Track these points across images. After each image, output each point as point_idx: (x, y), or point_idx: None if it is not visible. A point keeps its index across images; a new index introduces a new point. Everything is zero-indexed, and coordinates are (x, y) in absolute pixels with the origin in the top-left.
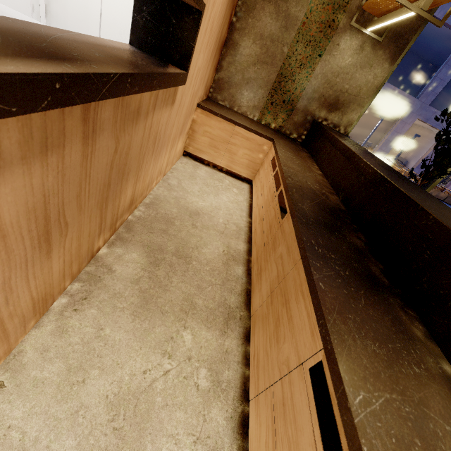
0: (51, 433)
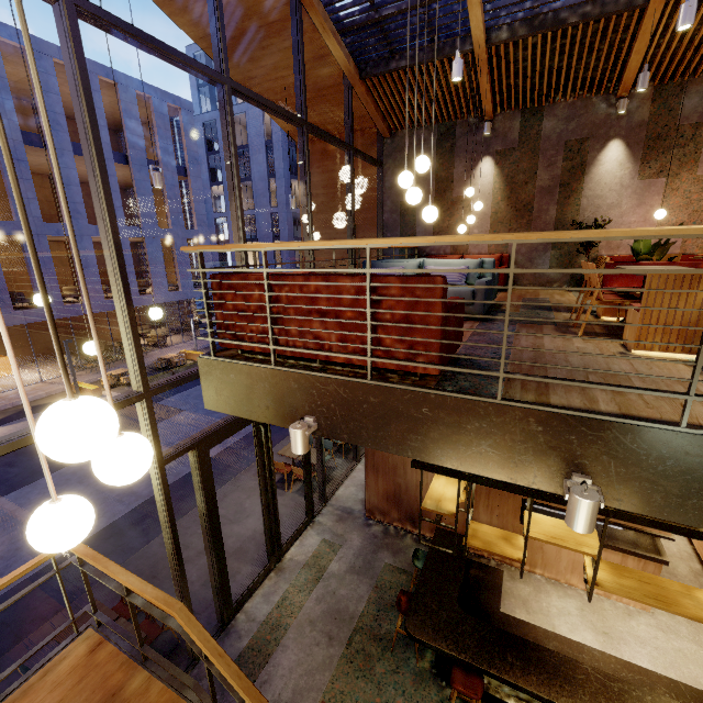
0: (676, 624)
